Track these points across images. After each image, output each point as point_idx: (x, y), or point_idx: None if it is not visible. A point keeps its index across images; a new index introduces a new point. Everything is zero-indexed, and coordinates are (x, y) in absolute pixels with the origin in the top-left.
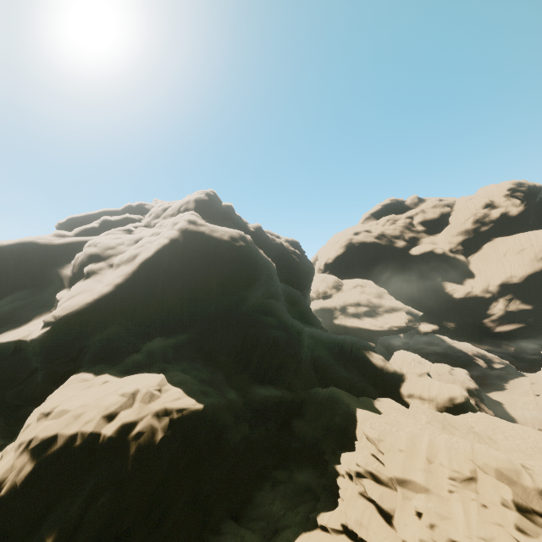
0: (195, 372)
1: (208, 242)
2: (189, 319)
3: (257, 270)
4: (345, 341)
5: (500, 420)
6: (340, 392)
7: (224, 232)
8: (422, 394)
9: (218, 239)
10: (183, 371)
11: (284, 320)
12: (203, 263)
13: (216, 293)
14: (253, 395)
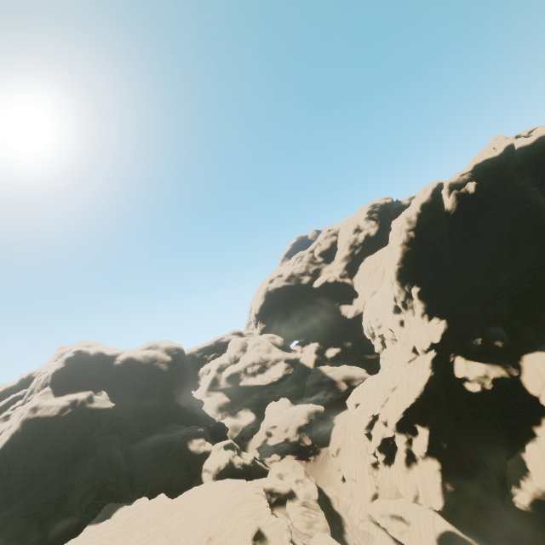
0: (10, 532)
1: (42, 422)
2: (27, 487)
3: (81, 427)
4: (177, 437)
5: (209, 486)
6: (102, 509)
7: (57, 407)
8: (208, 468)
9: (49, 417)
10: (2, 535)
11: (102, 455)
12: (37, 442)
13: (44, 461)
14: (51, 531)
